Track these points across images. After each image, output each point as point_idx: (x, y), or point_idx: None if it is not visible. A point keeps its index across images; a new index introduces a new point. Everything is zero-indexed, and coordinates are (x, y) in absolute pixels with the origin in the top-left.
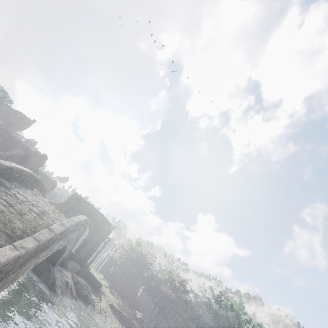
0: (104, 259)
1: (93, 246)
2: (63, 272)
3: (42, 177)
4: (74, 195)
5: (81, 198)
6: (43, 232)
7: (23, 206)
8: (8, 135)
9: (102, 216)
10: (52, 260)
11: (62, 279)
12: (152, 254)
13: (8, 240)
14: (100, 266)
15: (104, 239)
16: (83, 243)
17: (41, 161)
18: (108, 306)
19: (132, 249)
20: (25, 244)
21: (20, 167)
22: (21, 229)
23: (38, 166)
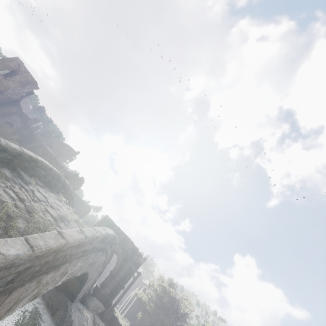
0: (131, 300)
1: (120, 281)
2: (83, 312)
3: (78, 201)
4: (104, 218)
5: (111, 222)
6: (47, 236)
7: (36, 204)
8: (55, 161)
9: (132, 244)
10: (71, 292)
11: (80, 322)
12: (187, 301)
13: None
14: (126, 308)
15: (133, 272)
16: (109, 275)
17: (78, 184)
18: None
19: (164, 291)
20: (1, 247)
21: (46, 163)
22: (21, 231)
23: (75, 189)
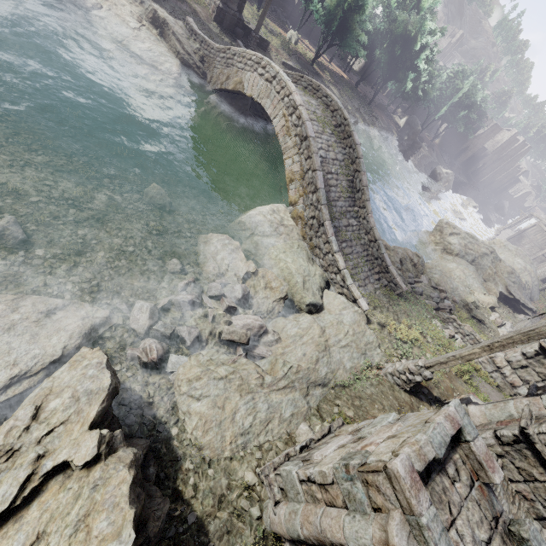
0: None
1: None
2: None
3: None
4: None
5: None
6: (367, 193)
7: (334, 167)
8: None
9: None
10: None
11: None
12: None
13: (351, 200)
14: None
15: None
16: None
17: None
18: (281, 66)
19: None
20: (370, 209)
21: (311, 128)
22: (347, 187)
23: None
